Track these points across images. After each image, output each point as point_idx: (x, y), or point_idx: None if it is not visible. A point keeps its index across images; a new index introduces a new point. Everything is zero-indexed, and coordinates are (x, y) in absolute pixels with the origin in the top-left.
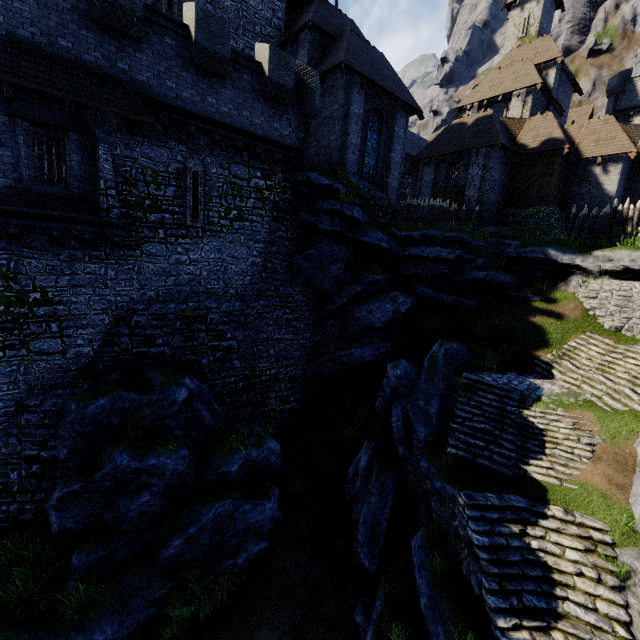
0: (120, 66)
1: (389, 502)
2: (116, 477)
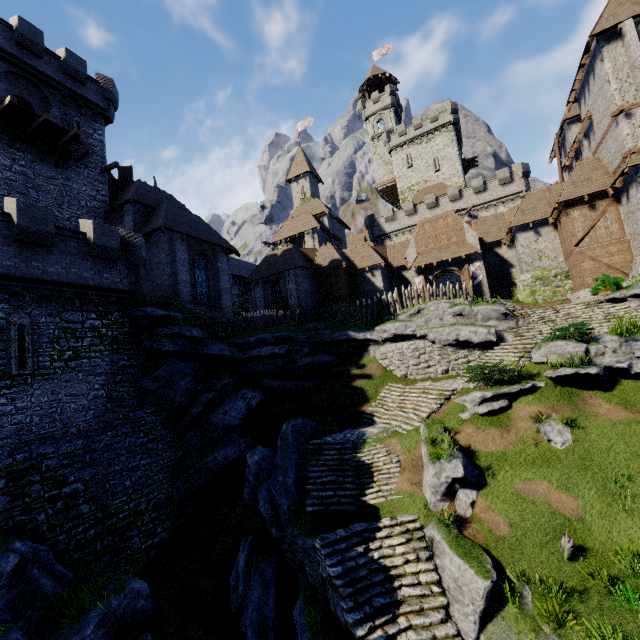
0: None
1: (272, 589)
2: None
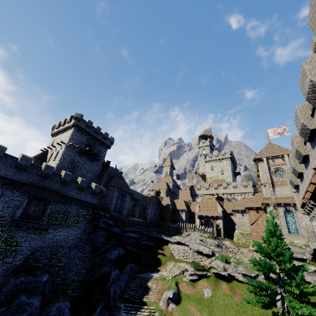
0: (61, 189)
1: None
2: (18, 305)
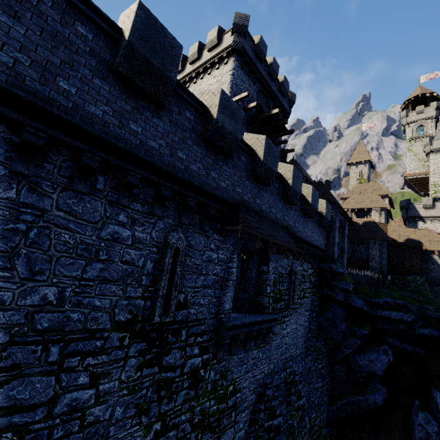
0: (285, 218)
1: None
2: None
